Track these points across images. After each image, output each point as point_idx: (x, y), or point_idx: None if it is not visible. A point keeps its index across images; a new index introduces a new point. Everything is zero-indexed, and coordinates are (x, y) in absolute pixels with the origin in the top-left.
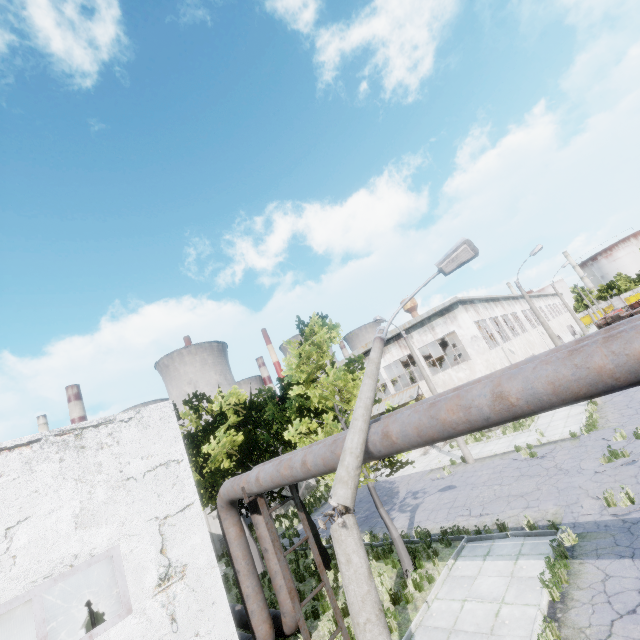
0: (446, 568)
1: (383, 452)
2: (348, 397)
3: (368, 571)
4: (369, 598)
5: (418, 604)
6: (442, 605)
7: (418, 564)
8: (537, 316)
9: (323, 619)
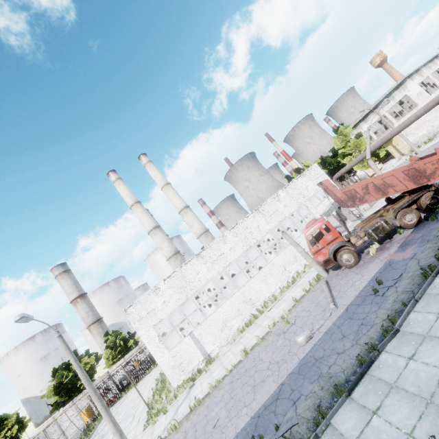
0: None
1: (374, 150)
2: (359, 147)
3: (375, 164)
4: (375, 167)
5: None
6: None
7: None
8: None
9: None
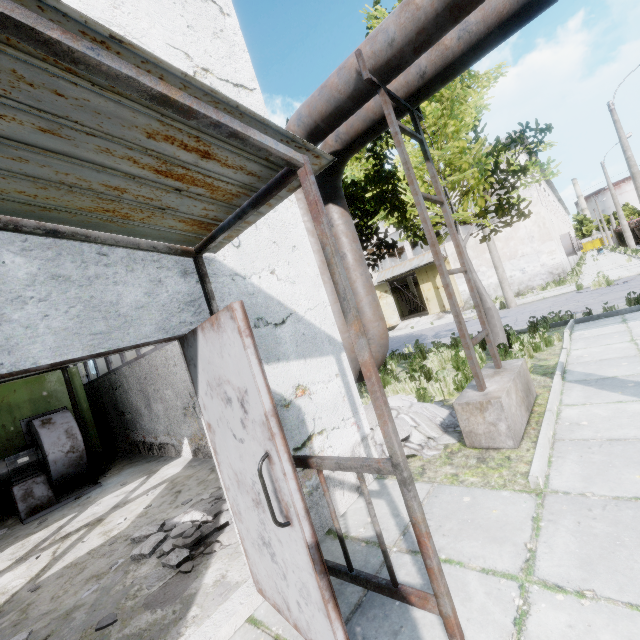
0: (567, 333)
1: None
2: None
3: None
4: None
5: (543, 357)
6: (592, 350)
7: (513, 341)
8: (625, 149)
9: (393, 384)
